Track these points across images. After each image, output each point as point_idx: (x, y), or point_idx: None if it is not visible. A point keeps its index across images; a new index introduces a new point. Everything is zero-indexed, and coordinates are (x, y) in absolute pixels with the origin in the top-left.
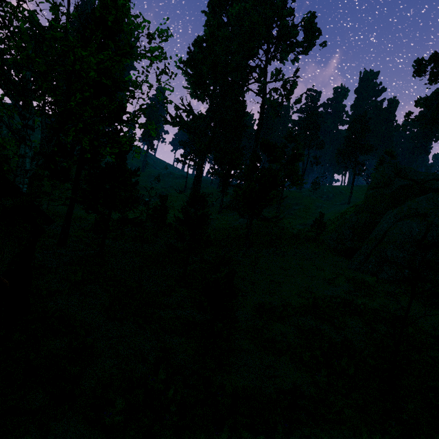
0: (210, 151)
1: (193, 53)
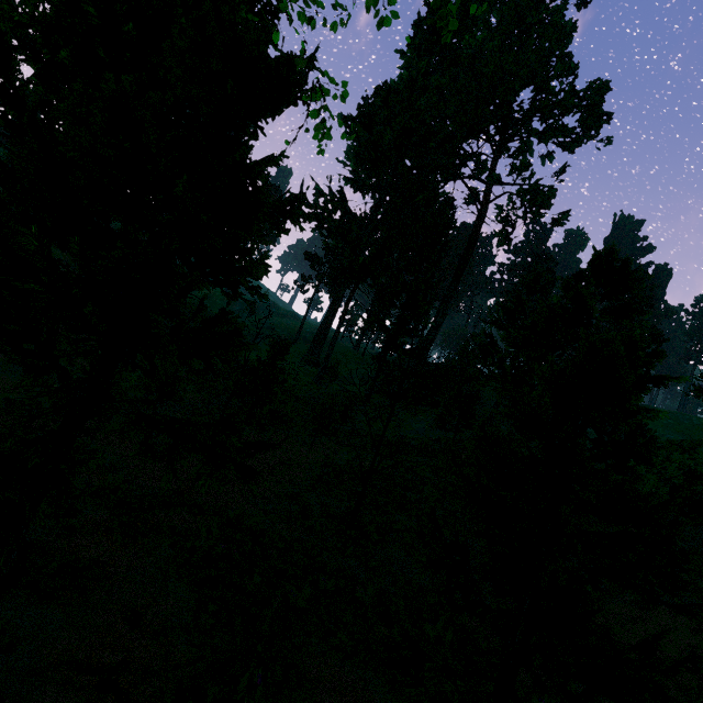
0: (364, 279)
1: (373, 104)
